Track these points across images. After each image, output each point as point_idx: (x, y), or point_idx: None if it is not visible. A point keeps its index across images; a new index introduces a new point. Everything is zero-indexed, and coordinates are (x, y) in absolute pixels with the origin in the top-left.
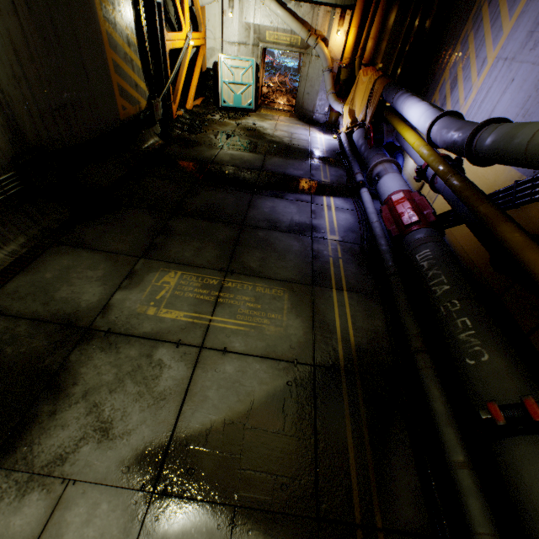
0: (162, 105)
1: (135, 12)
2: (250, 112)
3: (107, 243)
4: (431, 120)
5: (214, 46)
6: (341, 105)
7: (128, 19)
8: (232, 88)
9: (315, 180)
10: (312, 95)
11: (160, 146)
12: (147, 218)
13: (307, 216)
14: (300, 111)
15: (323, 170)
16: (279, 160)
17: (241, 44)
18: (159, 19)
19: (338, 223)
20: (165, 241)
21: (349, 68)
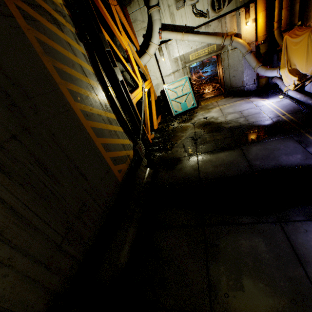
0: (142, 141)
1: (108, 98)
2: (194, 109)
3: None
4: None
5: (157, 82)
6: (276, 71)
7: (105, 106)
8: (178, 101)
9: None
10: (237, 76)
11: (151, 176)
12: None
13: None
14: (230, 90)
15: None
16: (258, 148)
17: (174, 72)
18: (124, 90)
19: None
20: None
21: (267, 41)
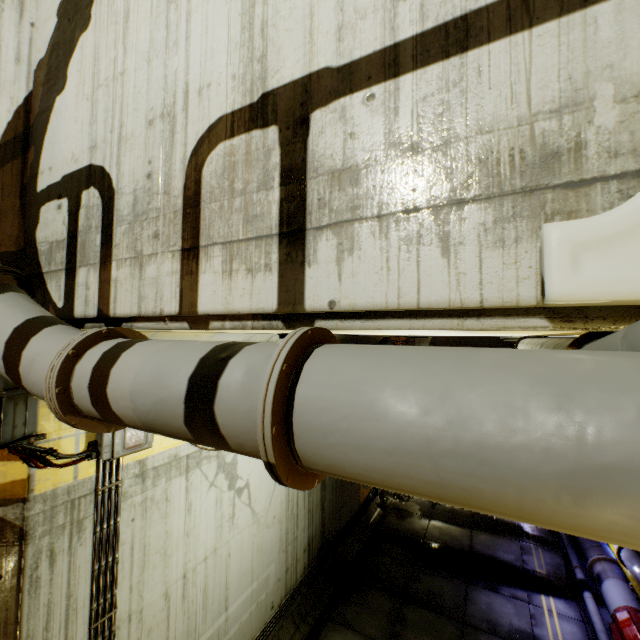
0: None
1: None
2: None
3: (361, 624)
4: (616, 546)
5: None
6: None
7: None
8: None
9: (528, 569)
10: None
11: (380, 515)
12: (385, 601)
13: (526, 621)
14: None
15: (536, 555)
16: (485, 537)
17: None
18: None
19: (562, 636)
20: (402, 630)
21: None
